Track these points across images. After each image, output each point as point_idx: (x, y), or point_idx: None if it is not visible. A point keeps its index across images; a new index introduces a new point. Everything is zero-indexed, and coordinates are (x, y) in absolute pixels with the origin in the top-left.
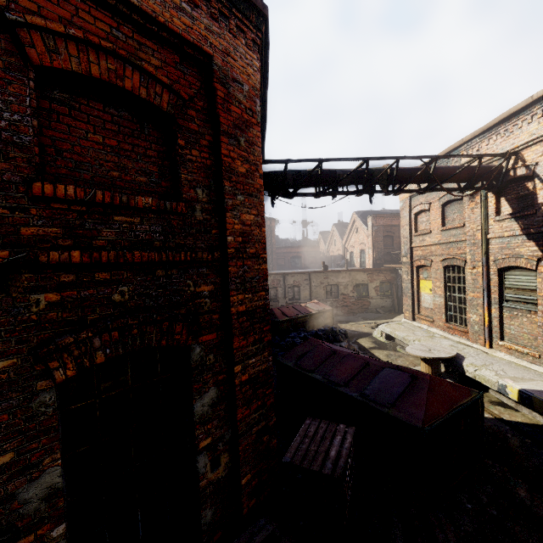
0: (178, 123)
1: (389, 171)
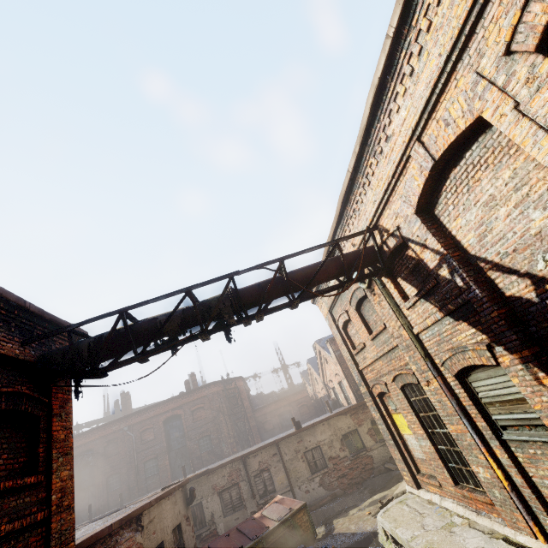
0: None
1: (230, 294)
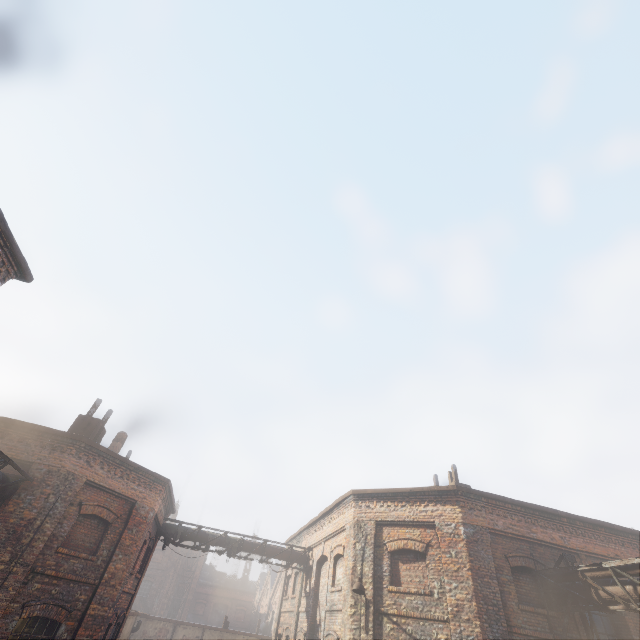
0: (112, 524)
1: (240, 542)
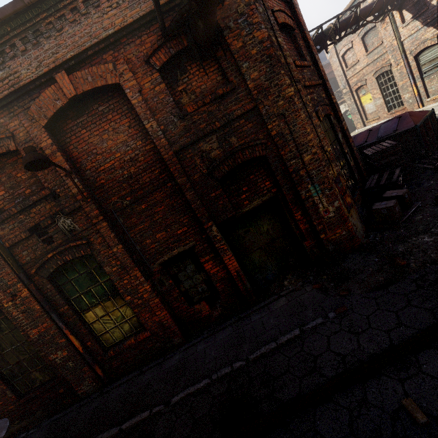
0: (294, 32)
1: (334, 27)
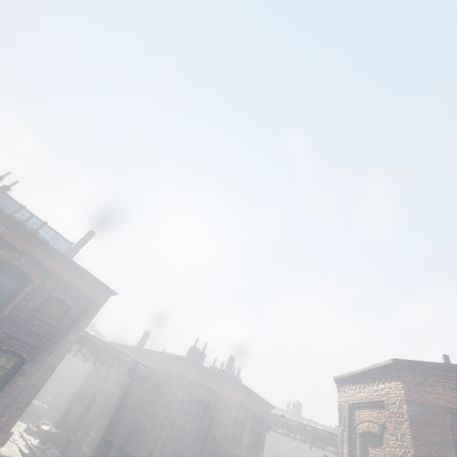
0: (208, 406)
1: (312, 433)
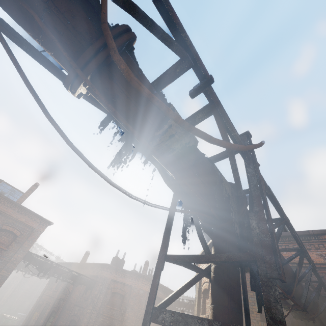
0: (125, 296)
1: None
